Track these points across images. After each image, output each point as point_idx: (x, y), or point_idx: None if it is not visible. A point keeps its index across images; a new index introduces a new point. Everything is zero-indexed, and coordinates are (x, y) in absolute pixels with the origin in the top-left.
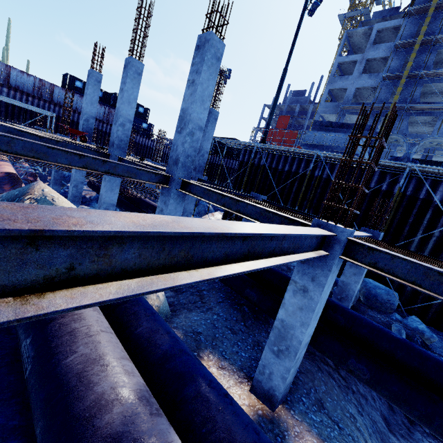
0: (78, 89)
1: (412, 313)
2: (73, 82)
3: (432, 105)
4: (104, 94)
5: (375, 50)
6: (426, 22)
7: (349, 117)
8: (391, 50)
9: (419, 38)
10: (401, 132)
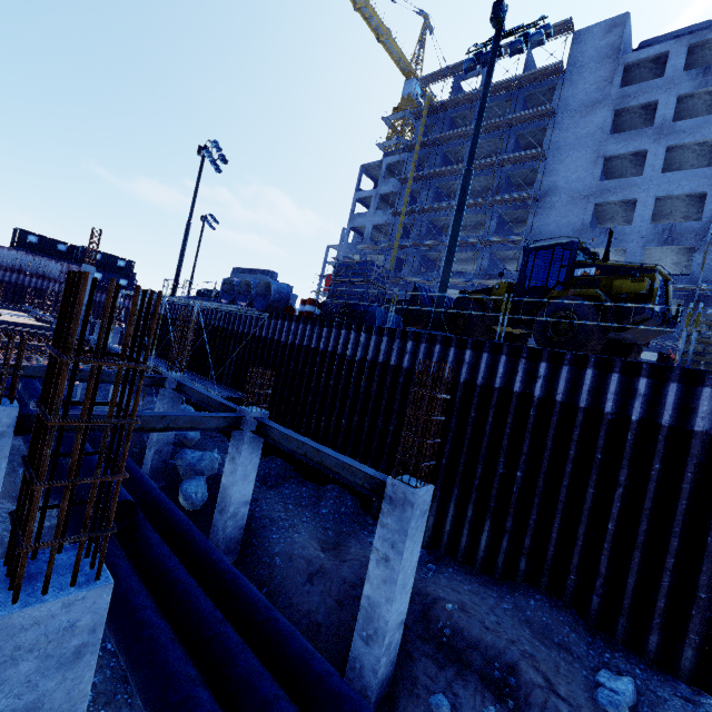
0: (32, 245)
1: (223, 433)
2: (25, 237)
3: (429, 241)
4: (70, 248)
5: (386, 185)
6: (414, 159)
7: (376, 257)
8: (399, 185)
9: (410, 174)
10: (415, 272)
